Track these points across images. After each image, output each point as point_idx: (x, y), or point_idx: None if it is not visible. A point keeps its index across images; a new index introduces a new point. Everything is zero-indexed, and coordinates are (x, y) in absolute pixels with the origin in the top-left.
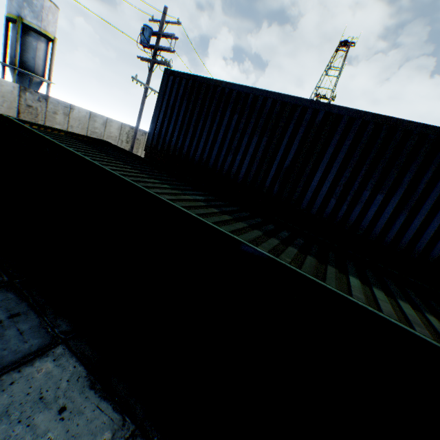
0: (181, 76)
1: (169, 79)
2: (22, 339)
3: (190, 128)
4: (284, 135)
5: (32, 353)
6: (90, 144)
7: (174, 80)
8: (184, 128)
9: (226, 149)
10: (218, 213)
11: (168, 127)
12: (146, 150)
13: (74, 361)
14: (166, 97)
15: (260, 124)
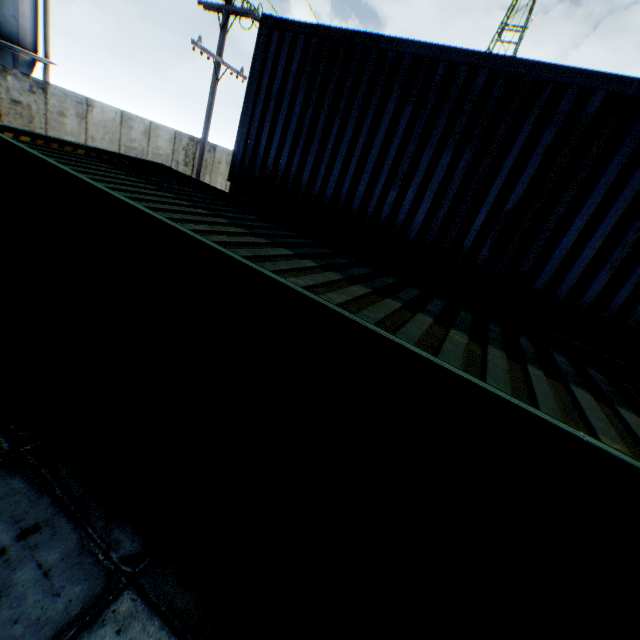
0: (295, 30)
1: (271, 37)
2: (48, 588)
3: (314, 137)
4: (510, 145)
5: (72, 622)
6: (136, 171)
7: (281, 40)
8: (303, 137)
9: (386, 176)
10: (434, 325)
11: (271, 135)
12: (232, 181)
13: (157, 629)
14: (266, 75)
15: (458, 124)
